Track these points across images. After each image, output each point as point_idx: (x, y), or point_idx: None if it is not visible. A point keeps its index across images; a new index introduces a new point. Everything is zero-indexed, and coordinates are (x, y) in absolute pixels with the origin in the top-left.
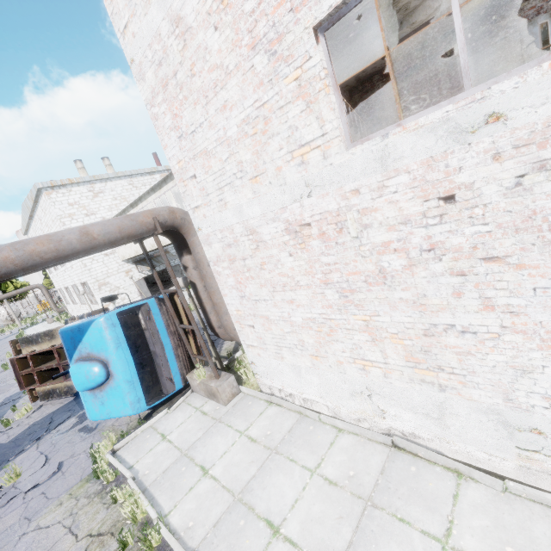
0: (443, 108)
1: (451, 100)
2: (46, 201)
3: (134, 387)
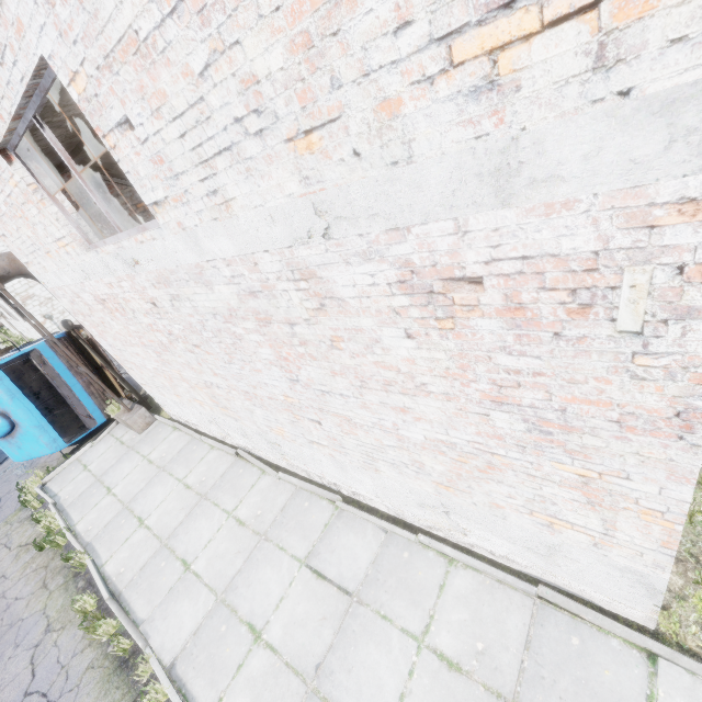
0: (111, 246)
1: (117, 236)
2: None
3: (46, 431)
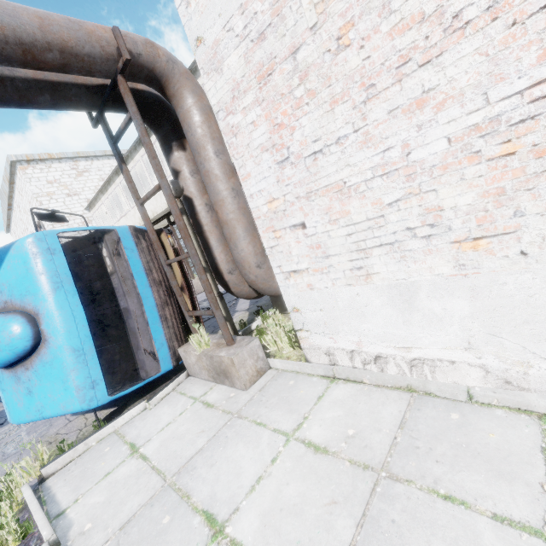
0: None
1: None
2: (21, 179)
3: (85, 361)
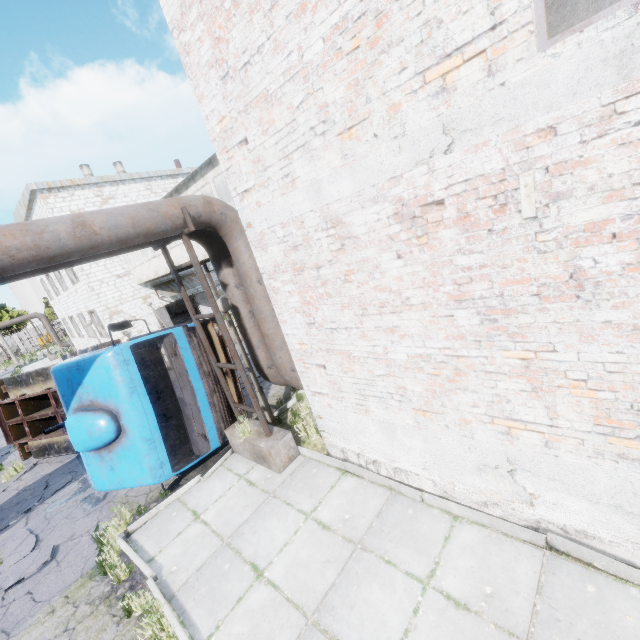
0: None
1: None
2: (41, 208)
3: (155, 448)
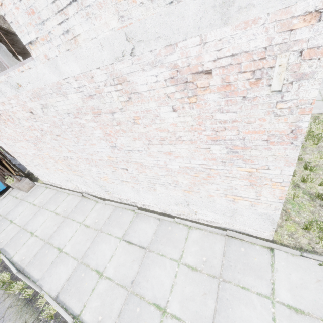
0: (2, 76)
1: (6, 71)
2: None
3: None
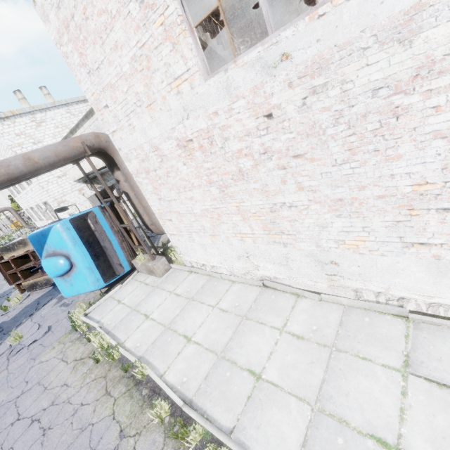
0: (256, 50)
1: (262, 42)
2: None
3: (93, 272)
